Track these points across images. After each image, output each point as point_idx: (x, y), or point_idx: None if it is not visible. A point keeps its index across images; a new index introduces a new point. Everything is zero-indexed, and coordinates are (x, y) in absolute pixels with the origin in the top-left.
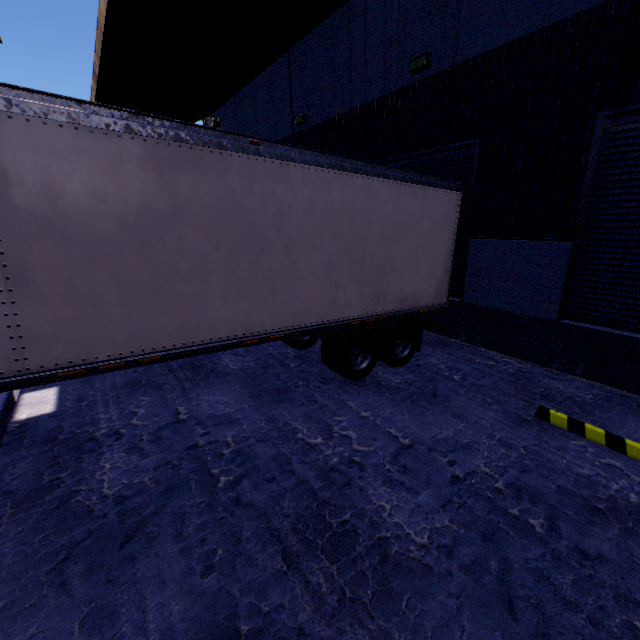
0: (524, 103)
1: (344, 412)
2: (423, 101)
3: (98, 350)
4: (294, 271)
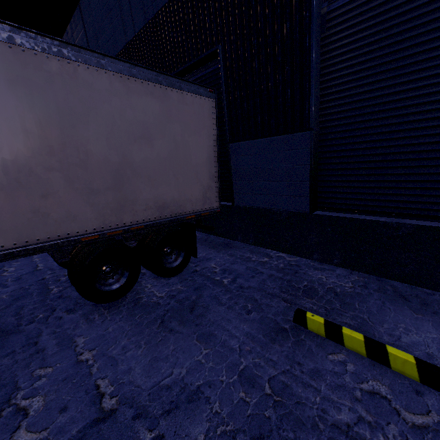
0: None
1: (59, 357)
2: (174, 20)
3: None
4: None
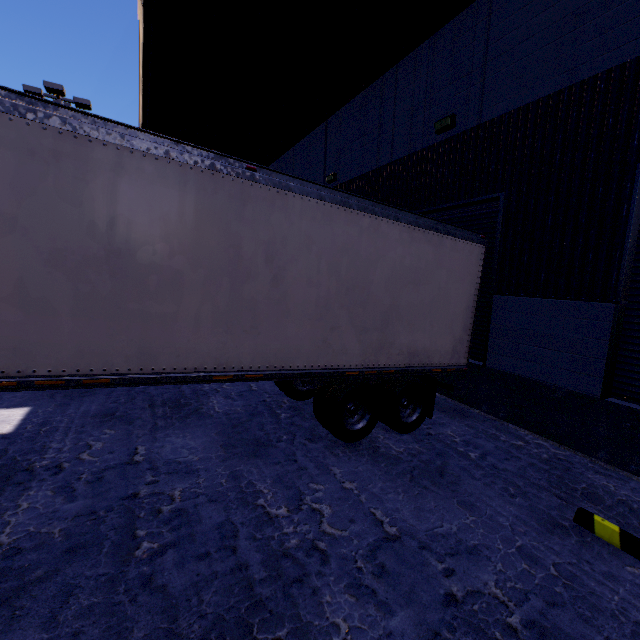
0: (553, 156)
1: (324, 479)
2: (447, 158)
3: (38, 363)
4: (283, 305)
